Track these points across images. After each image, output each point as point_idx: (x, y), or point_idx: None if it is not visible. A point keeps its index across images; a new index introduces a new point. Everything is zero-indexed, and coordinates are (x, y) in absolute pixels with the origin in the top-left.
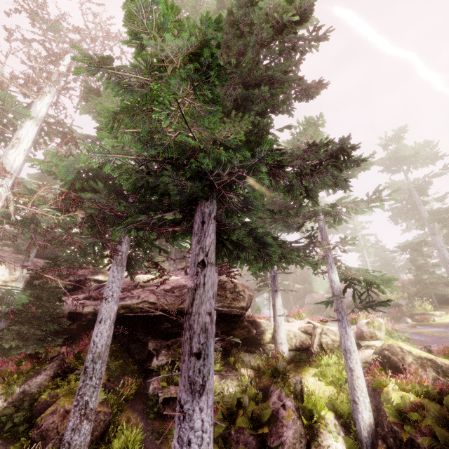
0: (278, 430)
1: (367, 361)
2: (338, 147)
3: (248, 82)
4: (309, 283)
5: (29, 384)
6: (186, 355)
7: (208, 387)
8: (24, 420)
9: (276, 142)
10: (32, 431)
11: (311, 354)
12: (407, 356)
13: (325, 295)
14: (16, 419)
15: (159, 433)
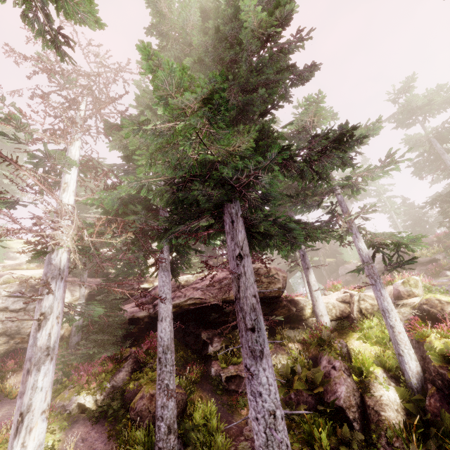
0: (332, 388)
1: (408, 318)
2: (338, 133)
3: (245, 89)
4: (339, 255)
5: (115, 380)
6: (243, 331)
7: (266, 352)
8: (120, 407)
9: (281, 137)
10: (130, 413)
11: (353, 321)
12: (446, 306)
13: (359, 263)
14: (114, 407)
15: (229, 405)
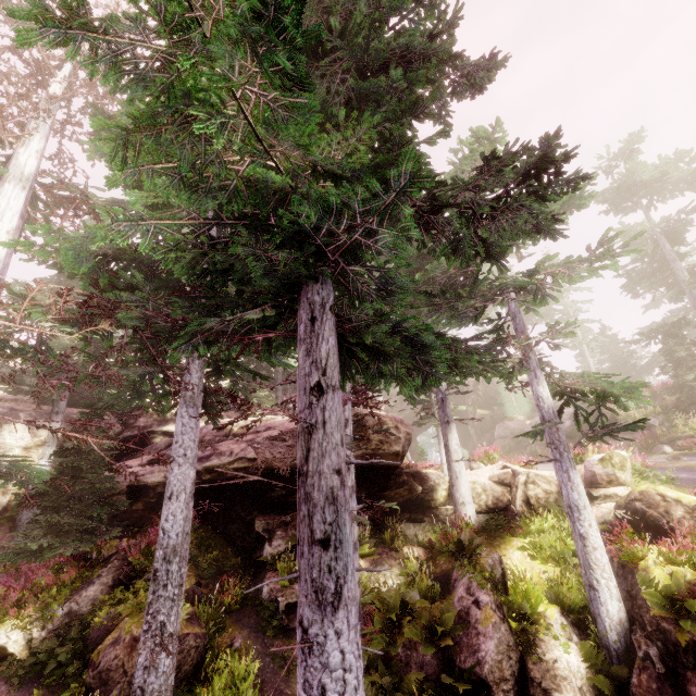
0: (471, 641)
1: (607, 521)
2: (538, 156)
3: (365, 65)
4: (498, 405)
5: (77, 600)
6: (305, 544)
7: (347, 595)
8: (74, 656)
9: (425, 165)
10: (86, 674)
11: (513, 516)
12: (674, 507)
13: (527, 421)
14: (61, 657)
15: (284, 659)
